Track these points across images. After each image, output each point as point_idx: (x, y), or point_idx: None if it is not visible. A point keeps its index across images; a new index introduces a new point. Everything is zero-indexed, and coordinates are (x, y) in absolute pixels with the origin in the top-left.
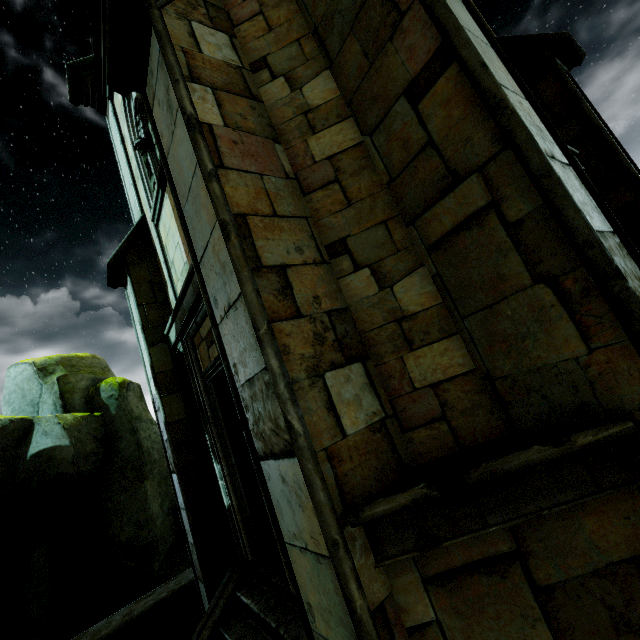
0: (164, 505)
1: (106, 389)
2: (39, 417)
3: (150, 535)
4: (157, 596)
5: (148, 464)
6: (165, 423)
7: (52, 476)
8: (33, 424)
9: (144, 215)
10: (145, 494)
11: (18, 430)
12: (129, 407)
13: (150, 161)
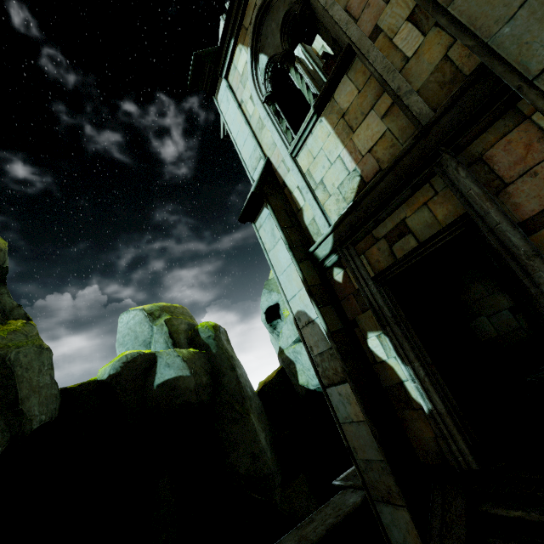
0: (267, 439)
1: (204, 331)
2: (160, 351)
3: (265, 467)
4: (323, 522)
5: (247, 399)
6: (328, 332)
7: (177, 404)
8: (156, 357)
9: (268, 158)
10: (254, 426)
11: (144, 362)
12: (224, 346)
13: (279, 109)
